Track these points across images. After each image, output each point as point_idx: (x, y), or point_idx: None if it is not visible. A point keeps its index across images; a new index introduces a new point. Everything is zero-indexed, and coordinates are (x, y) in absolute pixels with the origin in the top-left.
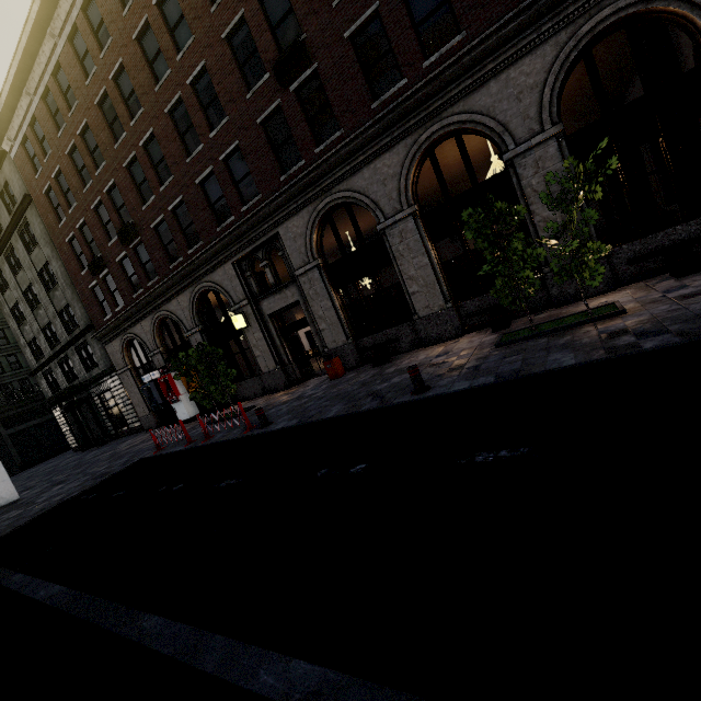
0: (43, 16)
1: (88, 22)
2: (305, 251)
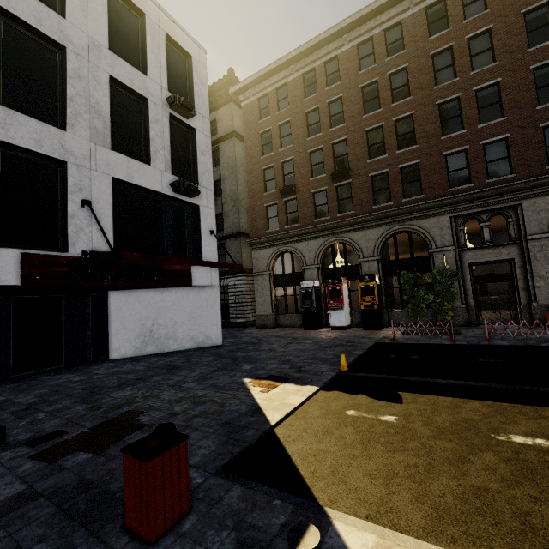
0: (349, 27)
1: (384, 38)
2: (547, 223)
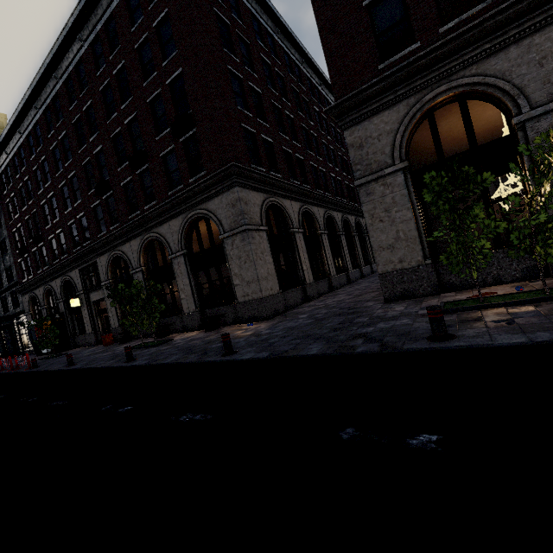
0: (15, 125)
1: (36, 133)
2: (105, 274)
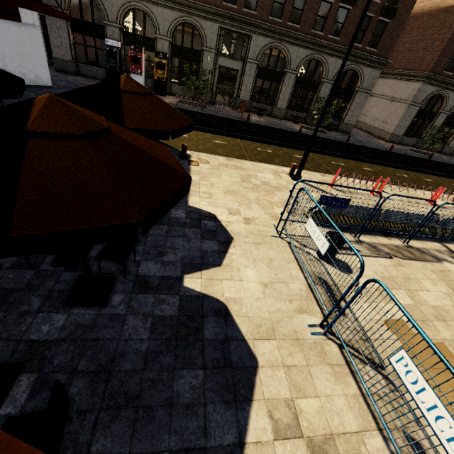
0: None
1: None
2: (257, 54)
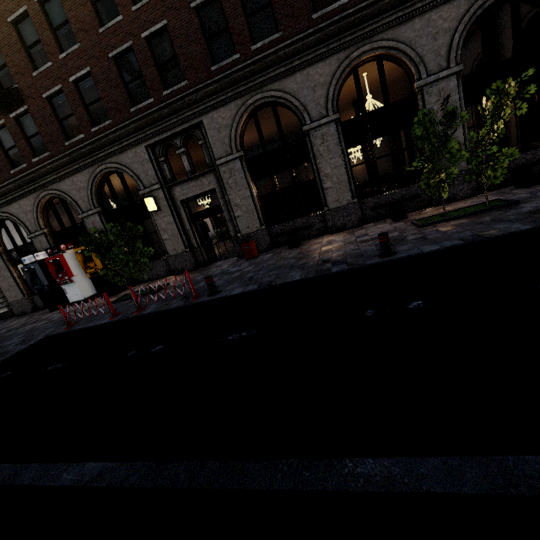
0: None
1: None
2: (228, 142)
